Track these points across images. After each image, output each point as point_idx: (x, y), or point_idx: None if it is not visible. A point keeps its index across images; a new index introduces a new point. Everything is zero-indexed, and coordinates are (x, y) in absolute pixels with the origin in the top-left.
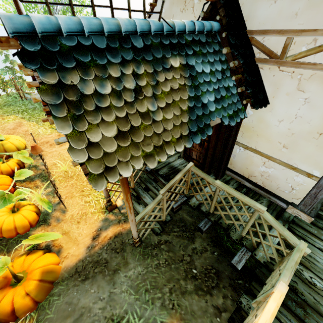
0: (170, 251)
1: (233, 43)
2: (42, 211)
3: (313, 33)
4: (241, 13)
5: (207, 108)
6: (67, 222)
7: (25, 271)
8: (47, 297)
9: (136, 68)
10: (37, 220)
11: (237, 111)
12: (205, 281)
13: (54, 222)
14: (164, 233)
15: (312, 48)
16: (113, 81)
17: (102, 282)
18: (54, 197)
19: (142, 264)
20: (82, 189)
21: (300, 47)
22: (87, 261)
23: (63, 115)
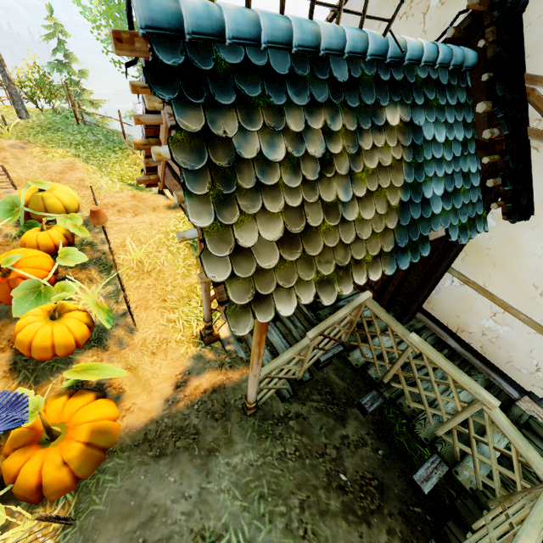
0: (304, 433)
1: (500, 96)
2: (96, 324)
3: None
4: (522, 40)
5: (429, 207)
6: (136, 350)
7: (64, 424)
8: (95, 472)
9: (329, 120)
10: (88, 338)
11: (474, 218)
12: (360, 499)
13: (114, 346)
14: (296, 400)
15: None
16: (291, 138)
17: (189, 467)
18: (117, 303)
19: (256, 447)
20: (163, 296)
21: None
22: (164, 424)
23: (202, 191)
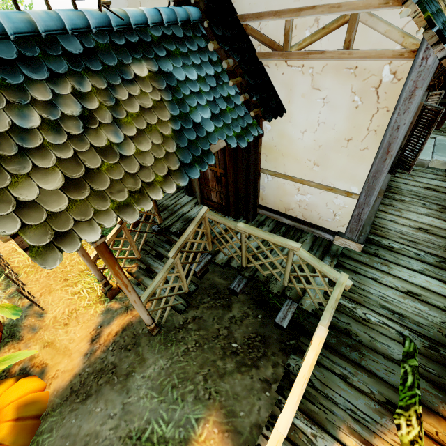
0: (200, 328)
1: (221, 35)
2: (6, 323)
3: (312, 11)
4: None
5: (202, 128)
6: (49, 329)
7: None
8: (33, 438)
9: (77, 85)
10: None
11: (247, 127)
12: (249, 354)
13: (28, 334)
14: (191, 308)
15: (315, 31)
16: (42, 107)
17: (111, 394)
18: (21, 299)
19: (164, 355)
20: (64, 277)
21: (303, 32)
22: (86, 373)
23: None
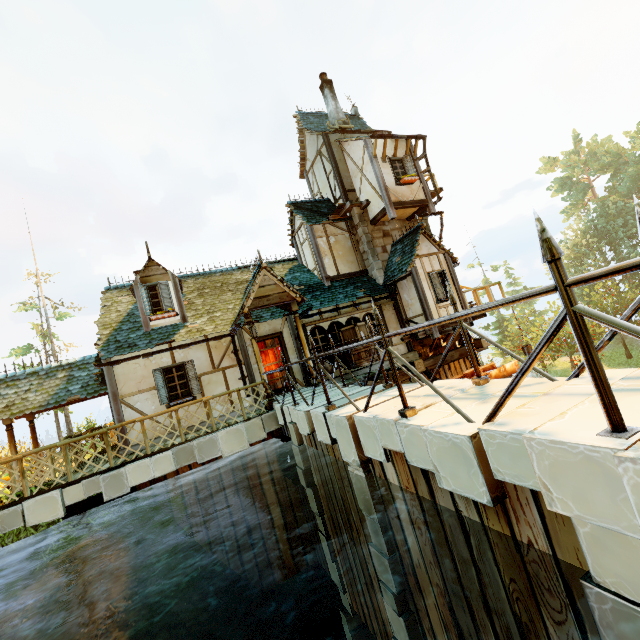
0: None
1: (98, 359)
2: None
3: None
4: None
5: (71, 391)
6: None
7: None
8: None
9: (34, 382)
10: None
11: (99, 390)
12: None
13: None
14: None
15: None
16: (19, 388)
17: None
18: None
19: None
20: None
21: None
22: None
23: None
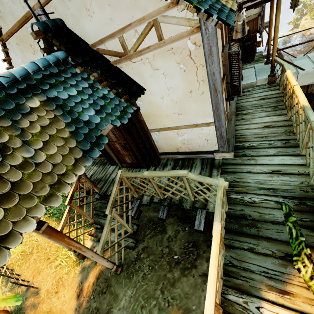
0: (149, 255)
1: (81, 61)
2: (12, 310)
3: (130, 27)
4: (76, 35)
5: (92, 122)
6: (45, 301)
7: None
8: None
9: None
10: None
11: (124, 109)
12: (187, 259)
13: (31, 312)
14: (139, 242)
15: (138, 37)
16: None
17: None
18: (20, 286)
19: (129, 286)
20: (46, 257)
21: (132, 40)
22: None
23: None
